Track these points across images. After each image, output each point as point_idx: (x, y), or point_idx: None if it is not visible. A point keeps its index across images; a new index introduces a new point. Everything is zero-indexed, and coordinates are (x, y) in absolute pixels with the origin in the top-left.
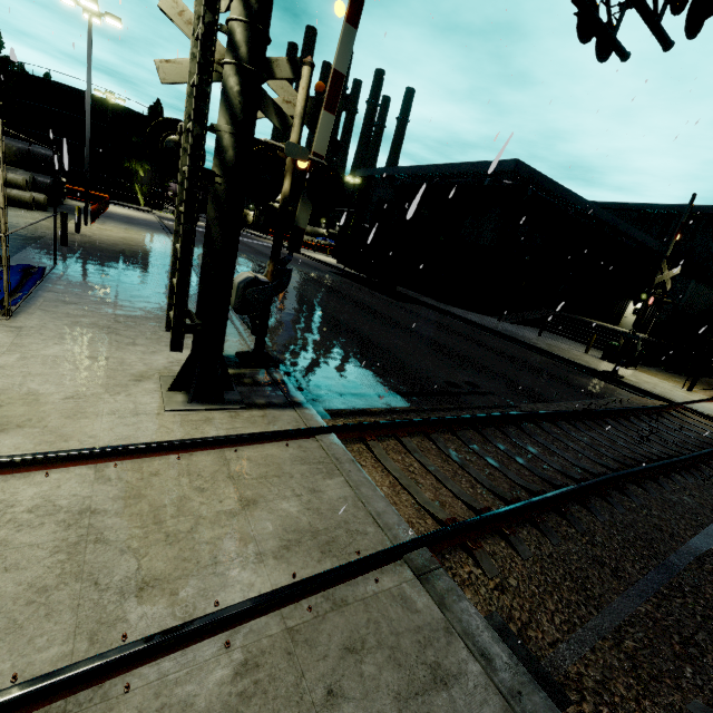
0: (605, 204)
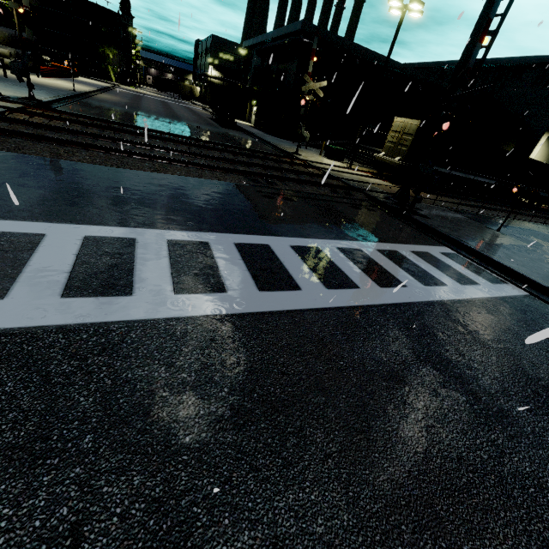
0: (447, 63)
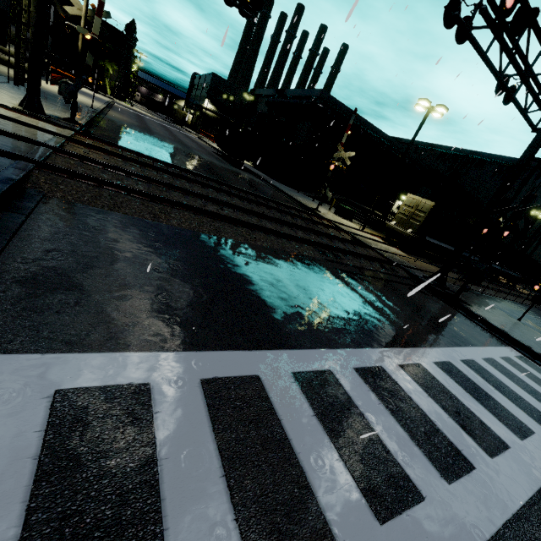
0: (422, 143)
